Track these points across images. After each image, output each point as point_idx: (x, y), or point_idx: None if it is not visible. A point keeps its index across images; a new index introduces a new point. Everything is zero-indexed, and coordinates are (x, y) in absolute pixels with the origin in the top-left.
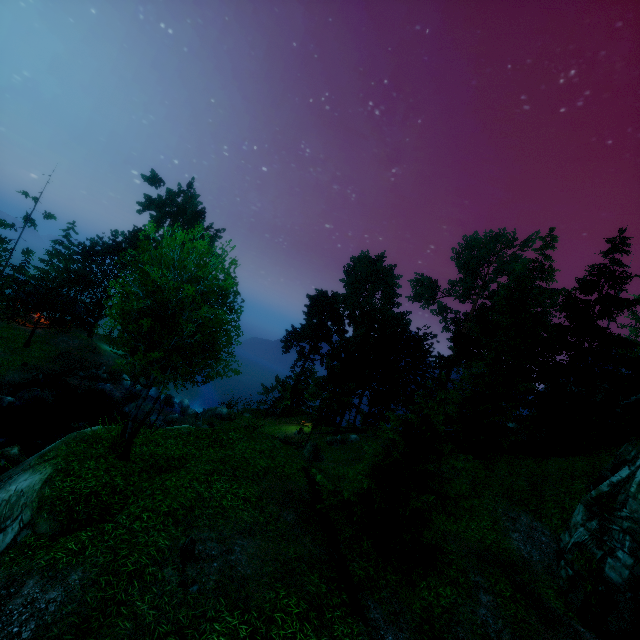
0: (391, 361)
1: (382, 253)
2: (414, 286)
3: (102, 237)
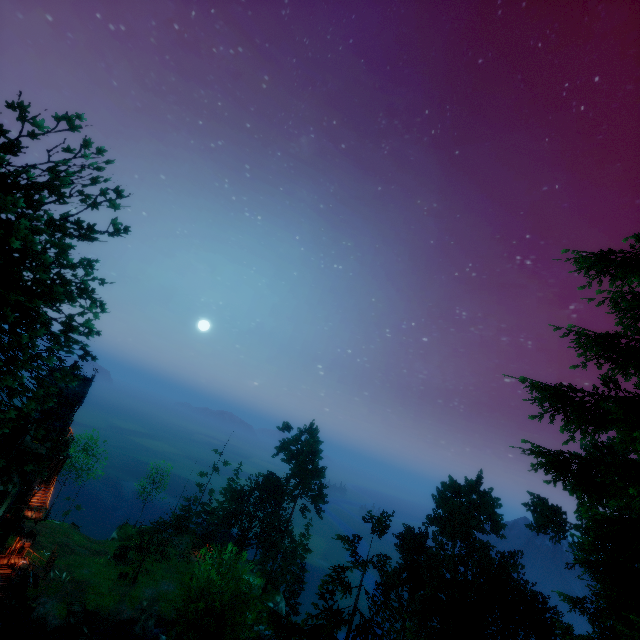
0: (485, 634)
1: (478, 473)
2: (531, 511)
3: (250, 479)
